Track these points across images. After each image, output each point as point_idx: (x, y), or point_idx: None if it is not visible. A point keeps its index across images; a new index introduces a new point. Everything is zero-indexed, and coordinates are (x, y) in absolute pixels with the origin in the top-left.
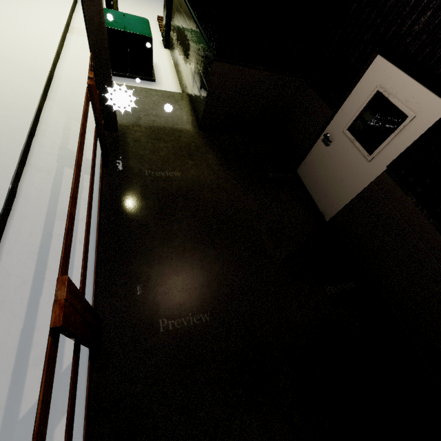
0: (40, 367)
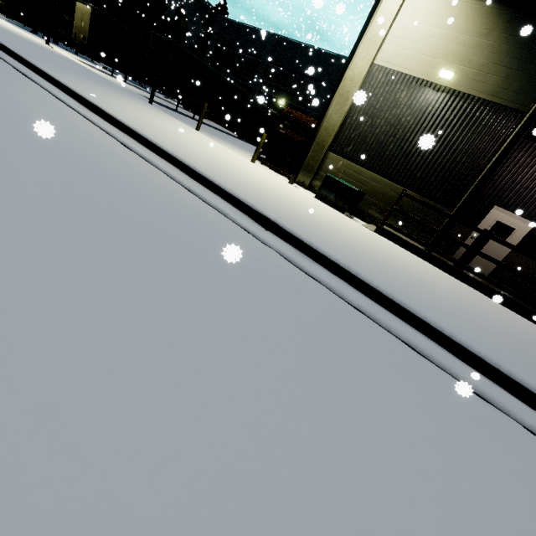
0: None
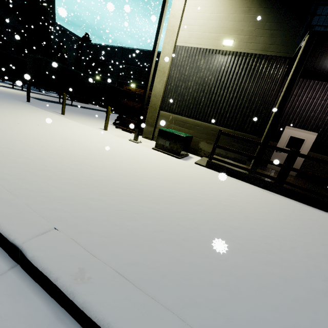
0: None
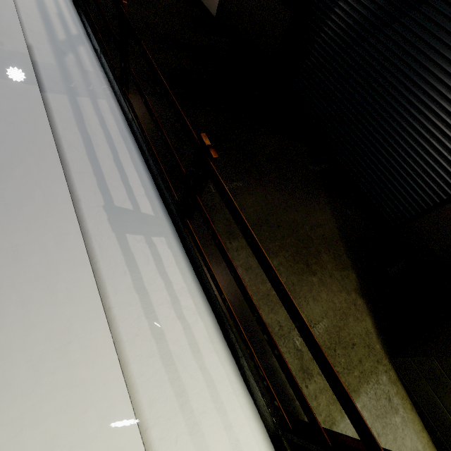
0: (60, 31)
